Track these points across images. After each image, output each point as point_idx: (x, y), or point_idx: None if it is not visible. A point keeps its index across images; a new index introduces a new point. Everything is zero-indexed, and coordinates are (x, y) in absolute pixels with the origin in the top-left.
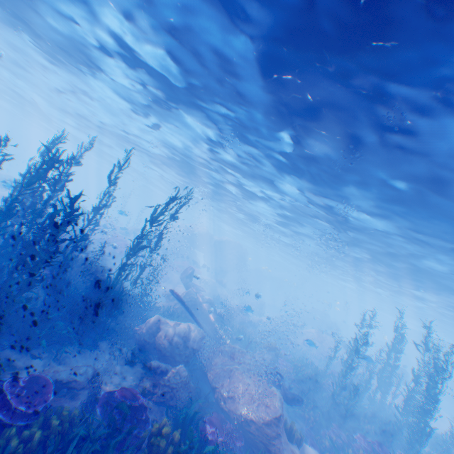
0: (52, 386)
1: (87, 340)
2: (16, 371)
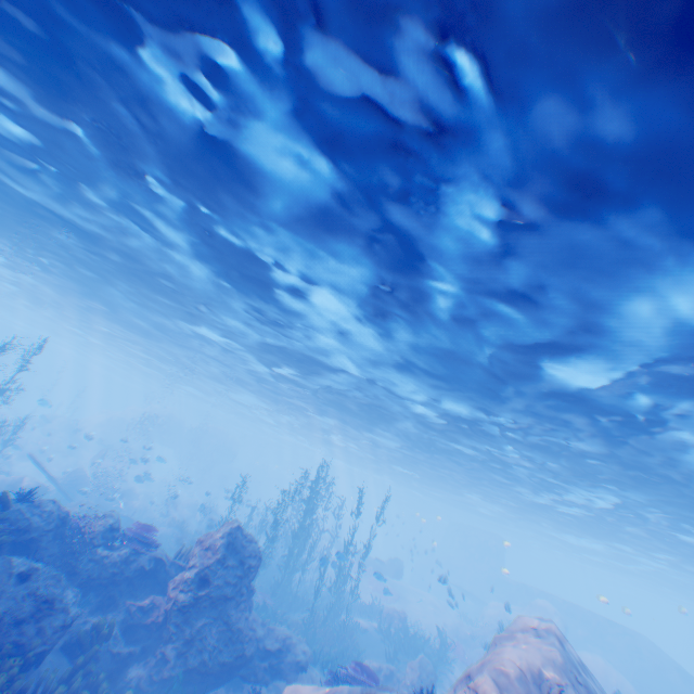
0: None
1: None
2: None
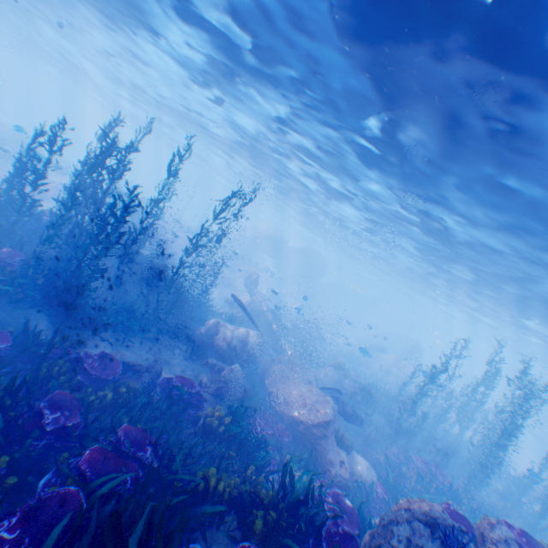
0: (120, 363)
1: (149, 333)
2: (89, 349)
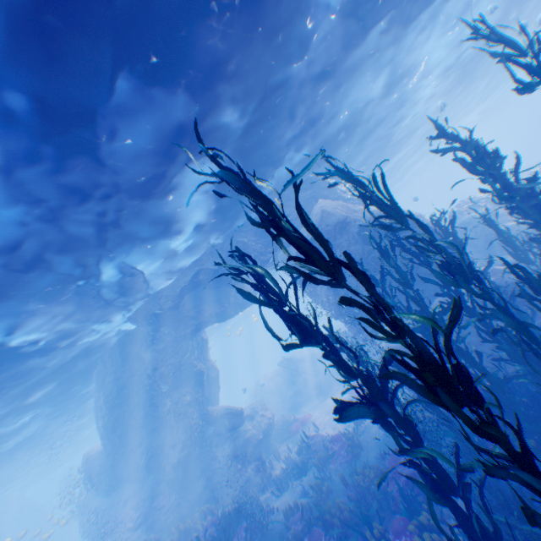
0: None
1: None
2: None
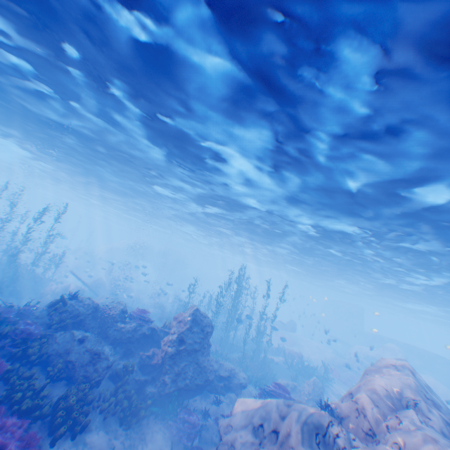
0: None
1: None
2: None
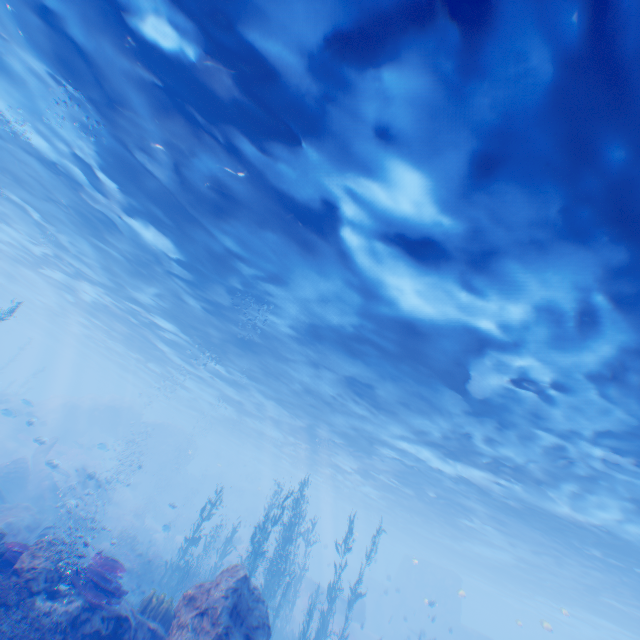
0: None
1: None
2: None
